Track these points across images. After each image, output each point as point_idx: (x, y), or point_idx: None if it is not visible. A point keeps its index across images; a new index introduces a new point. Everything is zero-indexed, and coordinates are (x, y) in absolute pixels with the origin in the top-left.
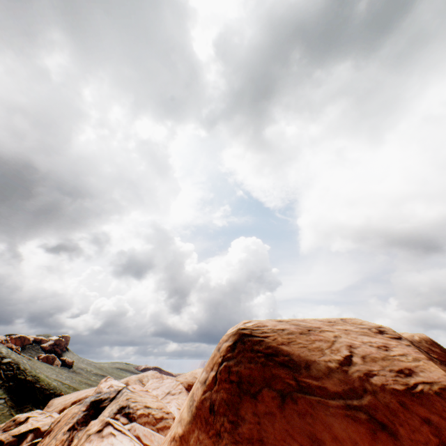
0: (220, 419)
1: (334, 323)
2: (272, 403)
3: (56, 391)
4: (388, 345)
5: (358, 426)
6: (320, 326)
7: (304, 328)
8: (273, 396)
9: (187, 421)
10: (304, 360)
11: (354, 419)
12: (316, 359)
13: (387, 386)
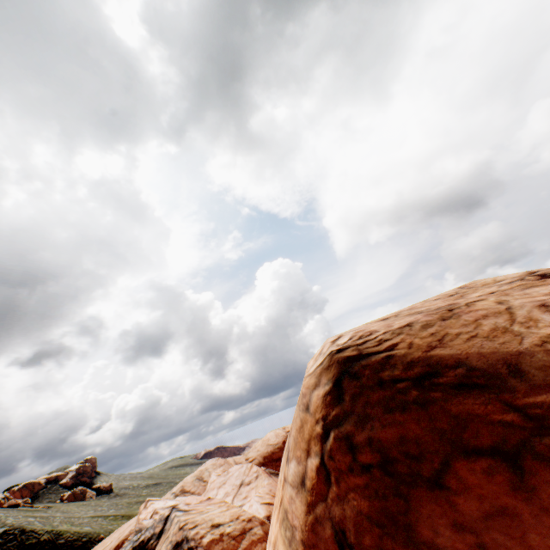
0: None
1: (458, 294)
2: (491, 485)
3: (91, 538)
4: None
5: None
6: (451, 302)
7: (439, 310)
8: (485, 467)
9: None
10: (498, 361)
11: None
12: (519, 348)
13: None
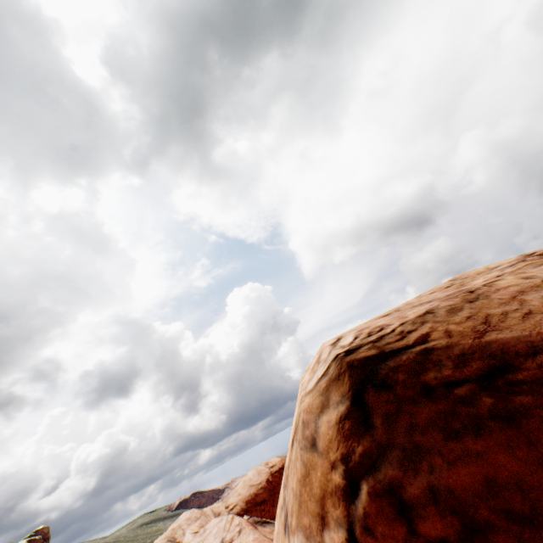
0: None
1: (456, 284)
2: None
3: None
4: None
5: None
6: (456, 290)
7: (457, 294)
8: None
9: None
10: None
11: None
12: None
13: None
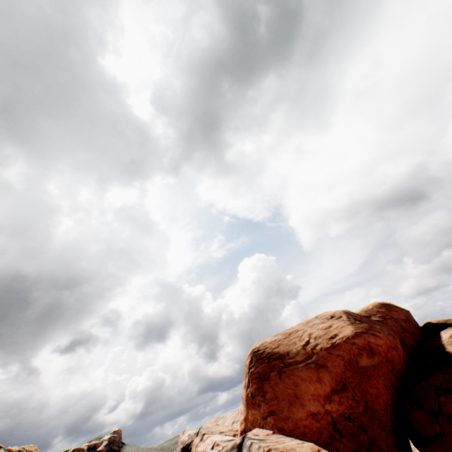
0: (257, 398)
1: (309, 321)
2: (276, 378)
3: None
4: (331, 325)
5: (311, 370)
6: (299, 328)
7: (287, 334)
8: (275, 374)
9: (244, 410)
10: (286, 352)
11: (309, 368)
12: (291, 348)
13: (323, 347)
